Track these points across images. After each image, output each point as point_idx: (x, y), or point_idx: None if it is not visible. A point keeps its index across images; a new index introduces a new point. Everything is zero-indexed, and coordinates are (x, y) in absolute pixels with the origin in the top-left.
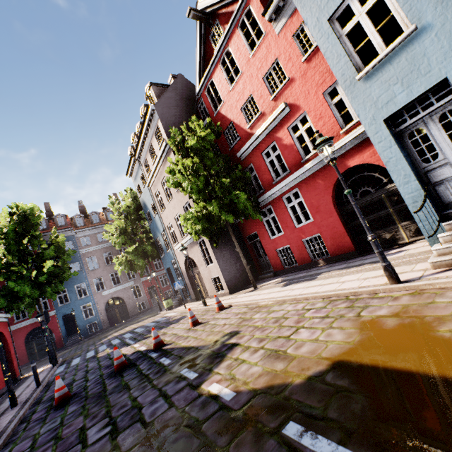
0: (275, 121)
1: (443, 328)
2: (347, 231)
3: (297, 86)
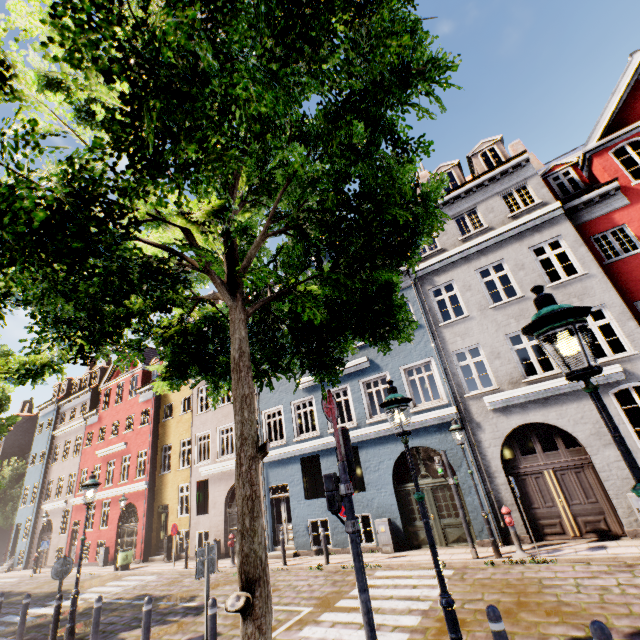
0: None
1: None
2: None
3: None
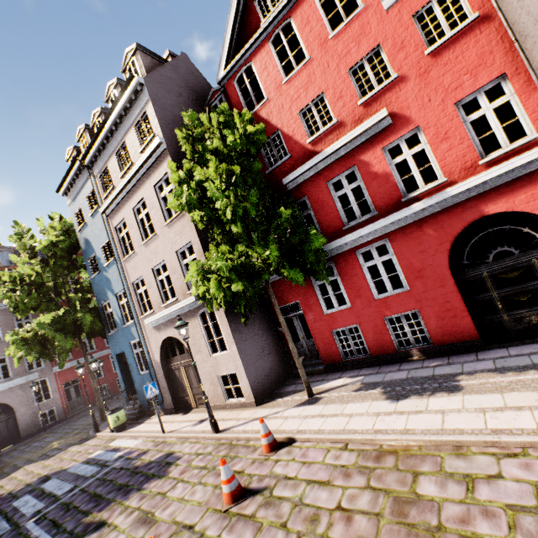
0: (363, 135)
1: None
2: (467, 308)
3: (410, 89)
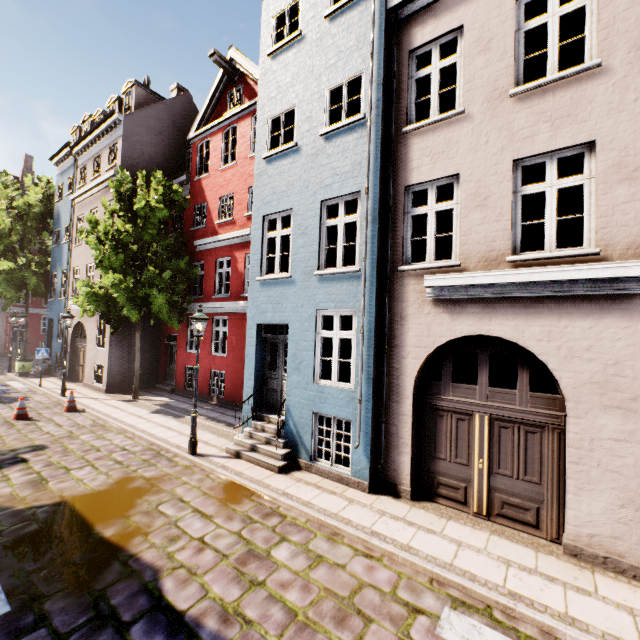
0: (239, 239)
1: (147, 497)
2: None
3: None
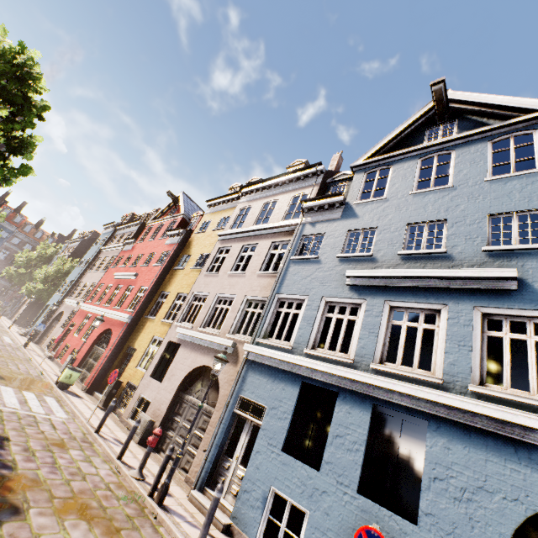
0: None
1: None
2: None
3: None
